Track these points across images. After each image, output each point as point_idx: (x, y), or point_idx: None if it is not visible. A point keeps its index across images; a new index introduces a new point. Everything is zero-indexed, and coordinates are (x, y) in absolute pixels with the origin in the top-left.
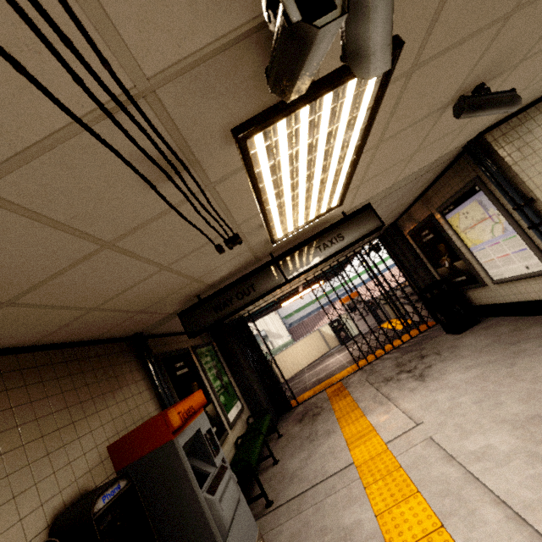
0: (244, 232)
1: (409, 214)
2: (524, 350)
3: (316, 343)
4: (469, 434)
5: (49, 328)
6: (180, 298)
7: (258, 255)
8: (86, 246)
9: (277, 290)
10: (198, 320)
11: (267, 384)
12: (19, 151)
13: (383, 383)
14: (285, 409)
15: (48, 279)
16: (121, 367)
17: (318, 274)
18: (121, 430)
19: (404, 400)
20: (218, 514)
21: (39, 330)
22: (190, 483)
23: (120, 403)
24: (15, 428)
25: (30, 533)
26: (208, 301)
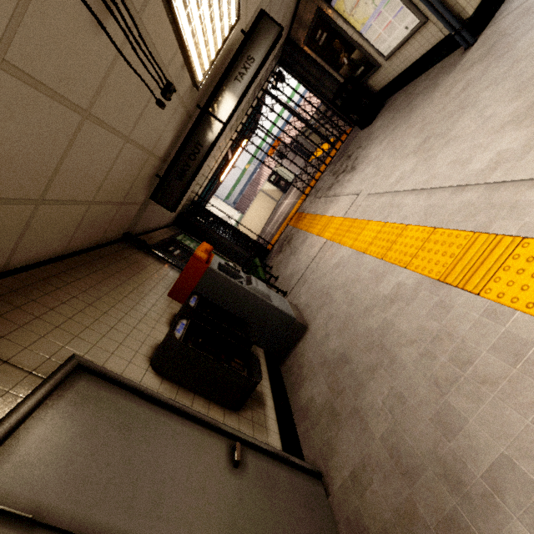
0: (172, 78)
1: (298, 19)
2: (415, 105)
3: (264, 202)
4: (390, 175)
5: (69, 231)
6: (145, 181)
7: (188, 109)
8: (73, 118)
9: (212, 161)
10: (170, 194)
11: (243, 244)
12: (15, 5)
13: (327, 191)
14: (265, 254)
15: (58, 167)
16: (134, 257)
17: (239, 132)
18: (167, 288)
19: (346, 189)
20: (260, 292)
21: (64, 234)
22: (234, 284)
23: (153, 275)
24: (106, 296)
25: (164, 332)
26: (168, 174)
